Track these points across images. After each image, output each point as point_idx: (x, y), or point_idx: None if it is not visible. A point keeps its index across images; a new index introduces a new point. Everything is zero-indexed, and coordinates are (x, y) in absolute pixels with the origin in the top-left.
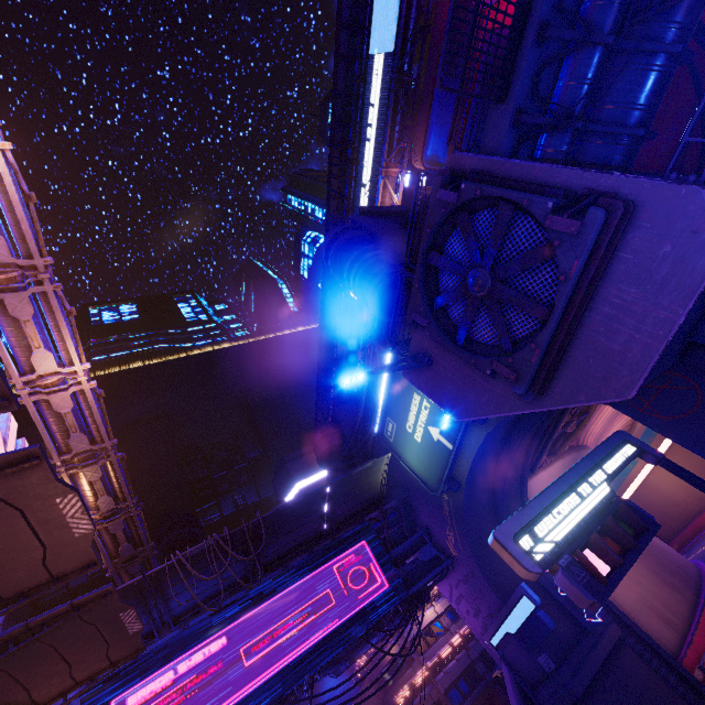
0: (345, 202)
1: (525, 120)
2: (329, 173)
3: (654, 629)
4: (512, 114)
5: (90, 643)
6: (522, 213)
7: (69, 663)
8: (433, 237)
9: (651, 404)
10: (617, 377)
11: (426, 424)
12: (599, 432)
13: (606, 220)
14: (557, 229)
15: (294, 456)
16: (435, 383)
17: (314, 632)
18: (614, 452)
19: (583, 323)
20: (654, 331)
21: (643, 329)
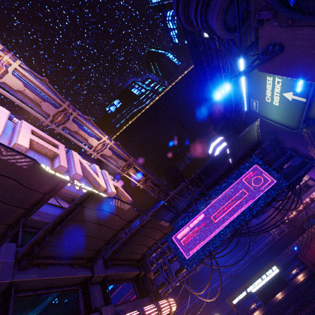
0: None
1: None
2: None
3: None
4: None
5: (154, 232)
6: None
7: (151, 237)
8: None
9: None
10: None
11: (281, 93)
12: None
13: None
14: None
15: (206, 134)
16: (289, 63)
17: (241, 207)
18: None
19: None
20: None
21: None
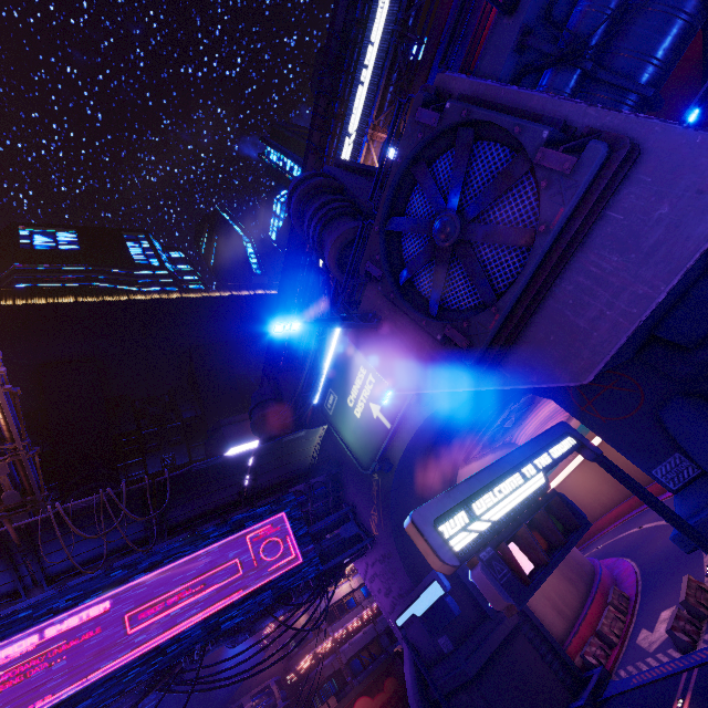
0: (324, 159)
1: (532, 43)
2: (312, 123)
3: (548, 618)
4: (519, 31)
5: None
6: (510, 149)
7: None
8: (404, 171)
9: (593, 403)
10: (576, 358)
11: (368, 400)
12: (531, 433)
13: (606, 160)
14: (548, 166)
15: (232, 421)
16: (381, 350)
17: (214, 602)
18: (554, 442)
19: (552, 293)
20: (629, 308)
21: (617, 306)
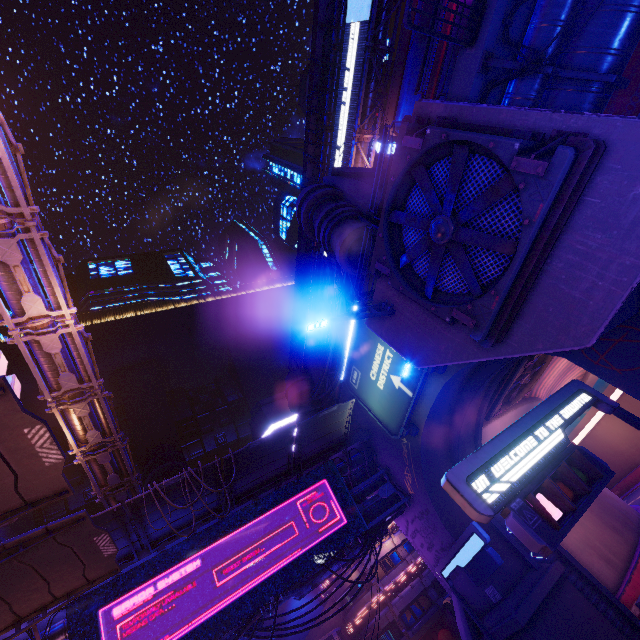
0: (320, 166)
1: (494, 64)
2: (306, 139)
3: (595, 567)
4: (481, 58)
5: (67, 564)
6: (487, 158)
7: (48, 581)
8: (398, 186)
9: (606, 357)
10: (577, 325)
11: (389, 373)
12: (551, 386)
13: (575, 160)
14: (523, 171)
15: (269, 400)
16: (396, 332)
17: (280, 559)
18: (569, 400)
19: (544, 271)
20: (619, 277)
21: (607, 276)
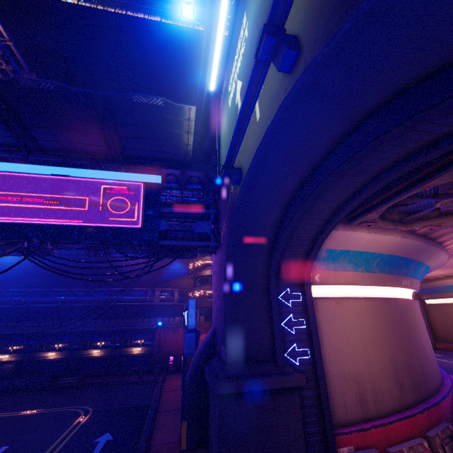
0: None
1: None
2: None
3: (344, 398)
4: None
5: None
6: None
7: None
8: None
9: None
10: None
11: (238, 75)
12: None
13: None
14: None
15: None
16: None
17: (58, 217)
18: None
19: None
20: None
21: None
